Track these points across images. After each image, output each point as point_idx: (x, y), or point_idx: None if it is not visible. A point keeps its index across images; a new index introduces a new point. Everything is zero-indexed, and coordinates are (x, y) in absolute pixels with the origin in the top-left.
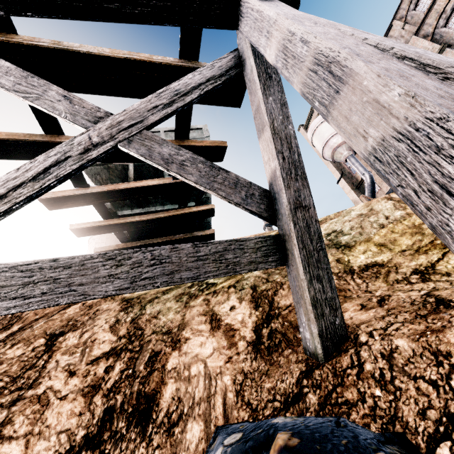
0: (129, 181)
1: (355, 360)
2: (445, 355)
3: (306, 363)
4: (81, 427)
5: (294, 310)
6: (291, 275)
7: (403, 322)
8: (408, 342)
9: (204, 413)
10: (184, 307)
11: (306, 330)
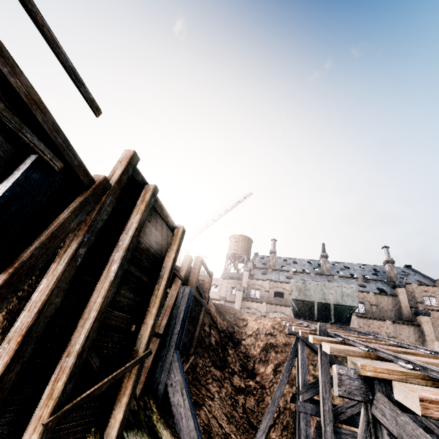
0: (315, 318)
1: None
2: None
3: None
4: None
5: None
6: None
7: None
8: None
9: None
10: (342, 399)
11: None
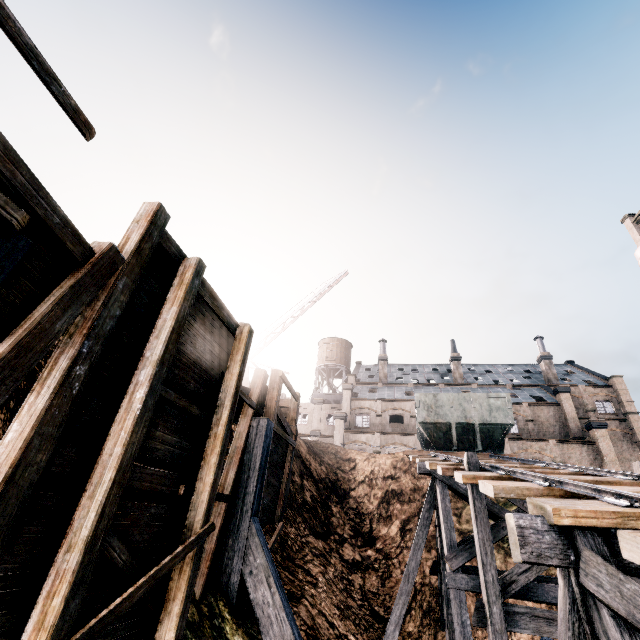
0: (454, 446)
1: None
2: None
3: None
4: None
5: None
6: None
7: None
8: None
9: None
10: (504, 560)
11: None
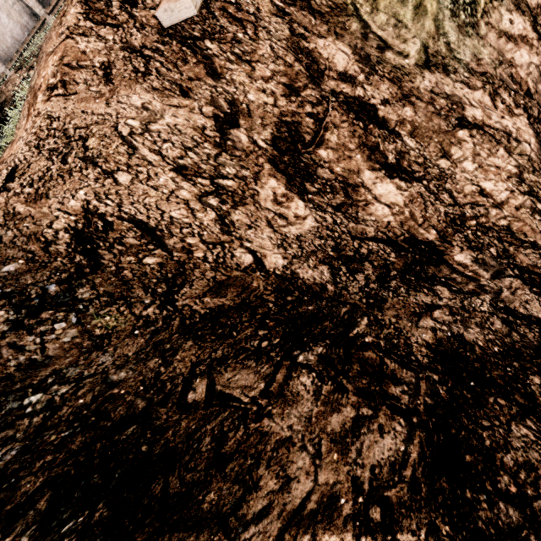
0: None
1: None
2: None
3: None
4: (524, 120)
5: None
6: None
7: None
8: None
9: None
10: (482, 39)
11: None
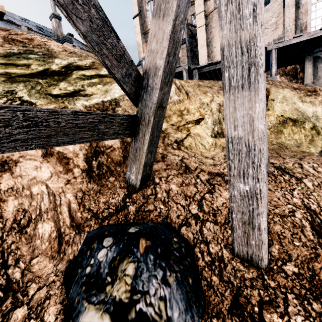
0: None
1: (154, 192)
2: (189, 196)
3: (127, 189)
4: None
5: (114, 150)
6: (135, 145)
7: (174, 175)
8: (176, 187)
9: (53, 217)
10: None
11: (133, 175)
